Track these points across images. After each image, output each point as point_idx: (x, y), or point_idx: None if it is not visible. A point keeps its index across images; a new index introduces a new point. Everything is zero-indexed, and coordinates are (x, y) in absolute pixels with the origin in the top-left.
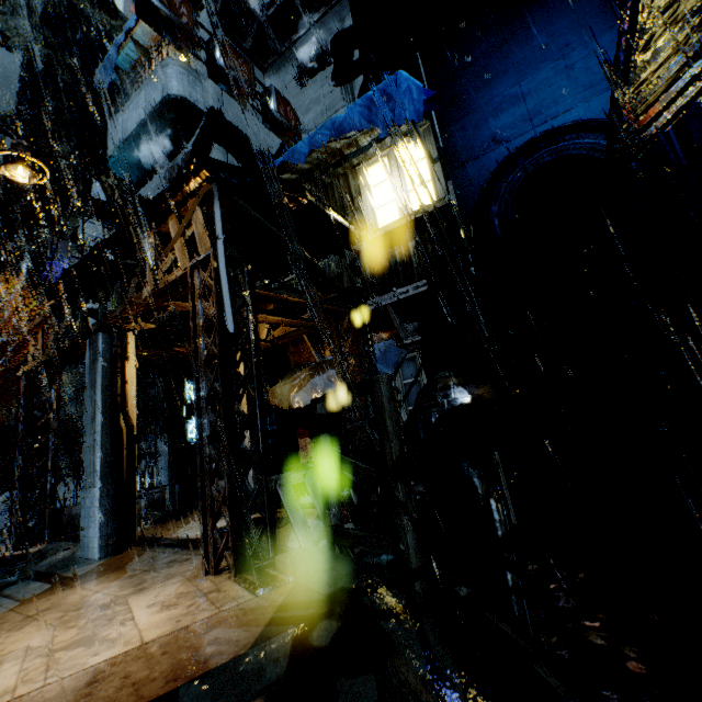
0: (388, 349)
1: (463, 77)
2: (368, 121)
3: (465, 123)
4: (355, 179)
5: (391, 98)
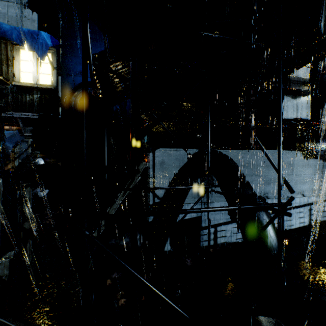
0: (14, 135)
1: (76, 40)
2: (20, 40)
3: (72, 59)
4: (12, 50)
5: (34, 39)
